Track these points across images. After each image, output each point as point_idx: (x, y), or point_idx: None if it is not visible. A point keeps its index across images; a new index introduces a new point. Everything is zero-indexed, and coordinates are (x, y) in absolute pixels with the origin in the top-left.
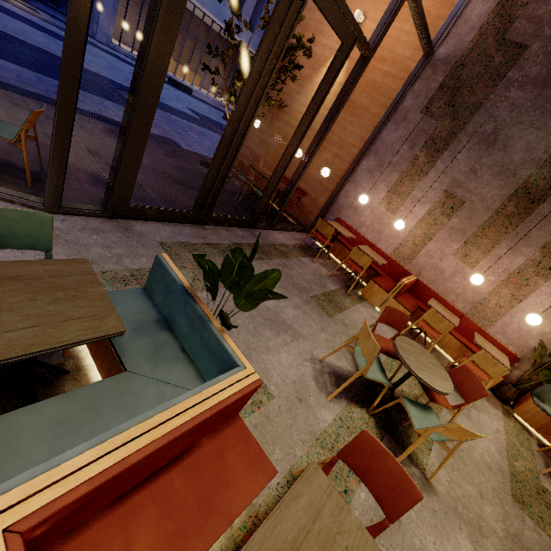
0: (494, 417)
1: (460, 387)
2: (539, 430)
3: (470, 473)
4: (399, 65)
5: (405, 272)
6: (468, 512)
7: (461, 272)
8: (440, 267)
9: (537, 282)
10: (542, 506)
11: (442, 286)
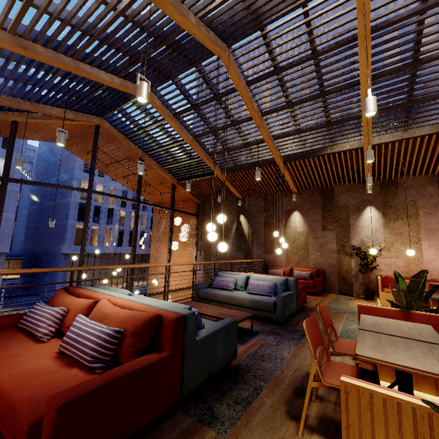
0: None
1: None
2: None
3: None
4: (187, 293)
5: None
6: None
7: None
8: None
9: None
10: None
11: None
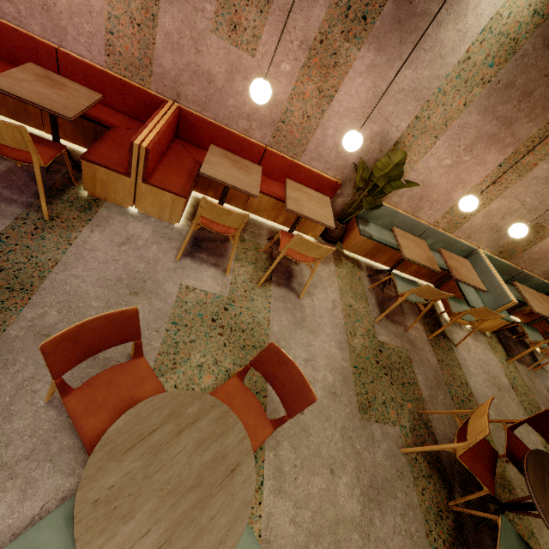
0: (328, 282)
1: (275, 386)
2: (367, 255)
3: (316, 445)
4: None
5: (154, 100)
6: (323, 542)
7: (239, 69)
8: (203, 68)
9: (349, 55)
10: (383, 380)
11: (223, 108)
